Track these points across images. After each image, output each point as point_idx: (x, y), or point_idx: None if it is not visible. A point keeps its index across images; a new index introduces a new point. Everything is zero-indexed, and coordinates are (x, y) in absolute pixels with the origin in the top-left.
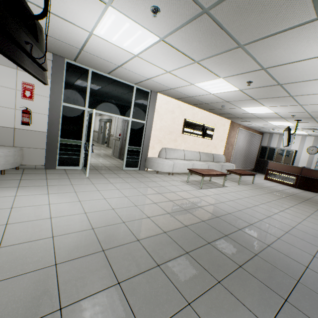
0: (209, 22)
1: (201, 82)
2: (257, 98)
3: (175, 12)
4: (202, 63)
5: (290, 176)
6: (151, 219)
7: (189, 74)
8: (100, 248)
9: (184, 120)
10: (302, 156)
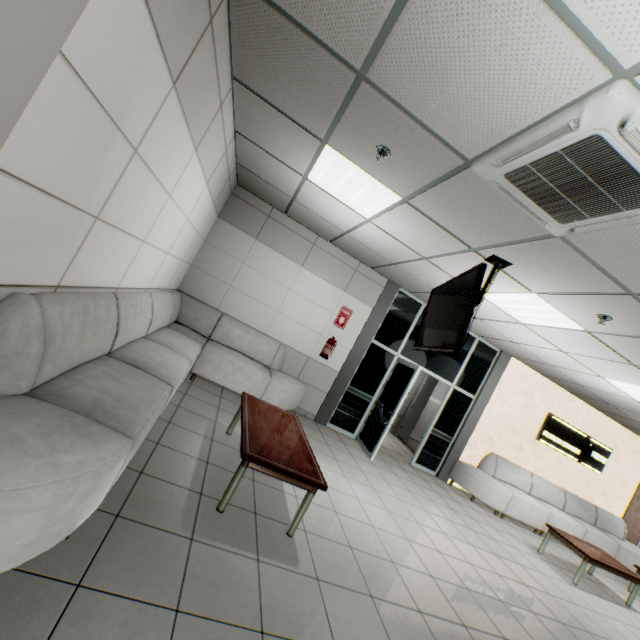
0: None
1: (624, 382)
2: None
3: (636, 327)
4: None
5: None
6: (507, 607)
7: (603, 367)
8: (458, 618)
9: (548, 415)
10: None
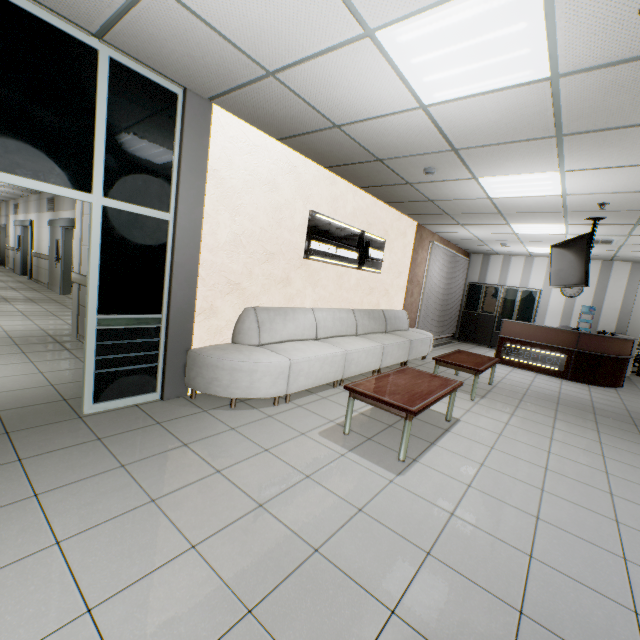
0: None
1: (418, 11)
2: (574, 130)
3: None
4: None
5: (554, 353)
6: None
7: None
8: None
9: (310, 216)
10: (553, 302)
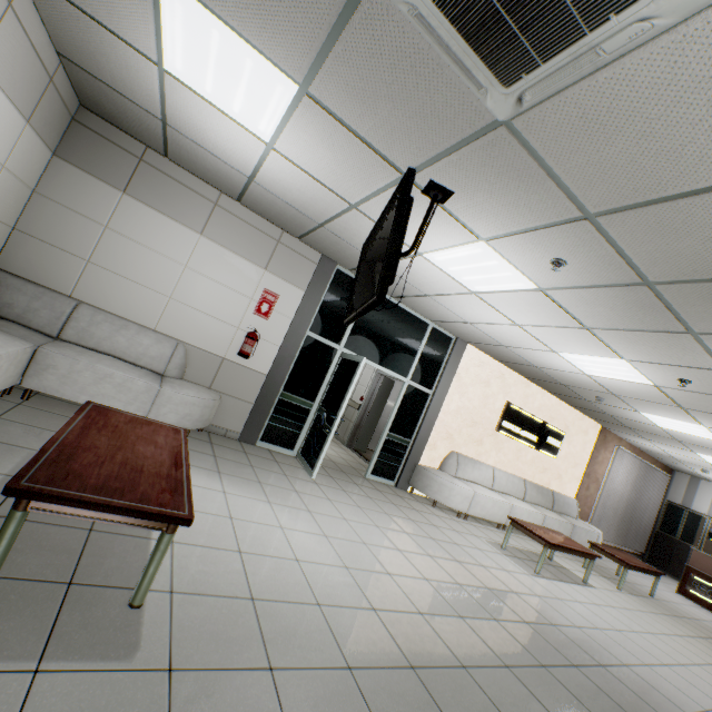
0: (646, 294)
1: (576, 353)
2: (689, 408)
3: (591, 271)
4: (597, 332)
5: None
6: (468, 623)
7: (557, 338)
8: (405, 659)
9: (506, 404)
10: None
